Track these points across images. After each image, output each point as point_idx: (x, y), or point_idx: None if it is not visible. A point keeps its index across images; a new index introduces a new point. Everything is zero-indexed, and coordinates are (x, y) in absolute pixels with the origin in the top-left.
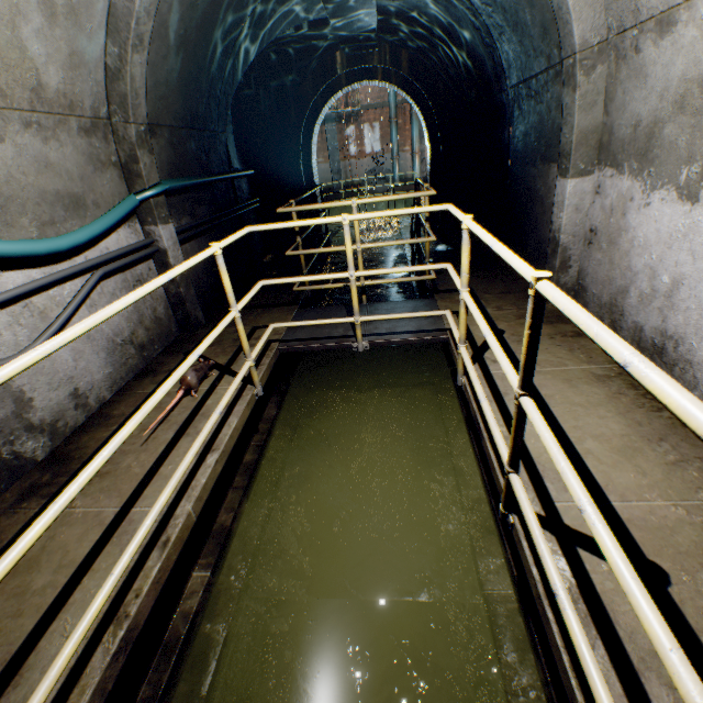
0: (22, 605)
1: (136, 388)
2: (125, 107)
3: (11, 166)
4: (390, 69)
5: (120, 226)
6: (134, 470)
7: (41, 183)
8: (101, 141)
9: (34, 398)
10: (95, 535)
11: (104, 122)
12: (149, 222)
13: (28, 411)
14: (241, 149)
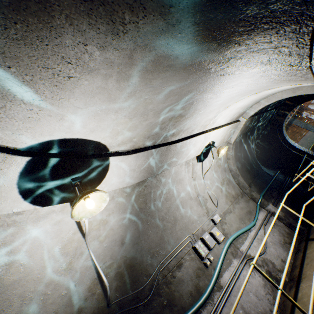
0: (304, 304)
1: (297, 256)
2: (243, 187)
3: (238, 212)
4: (291, 104)
5: (259, 212)
6: (310, 273)
7: (243, 212)
8: (244, 196)
9: (273, 262)
10: (310, 288)
11: (242, 193)
12: (264, 207)
13: (274, 265)
14: (270, 167)
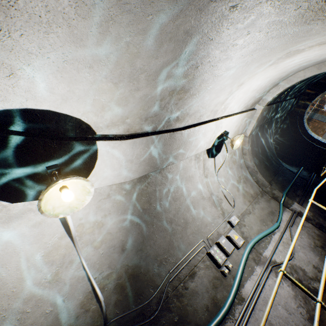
0: None
1: None
2: (263, 185)
3: (258, 213)
4: (312, 93)
5: (283, 212)
6: None
7: (264, 213)
8: (264, 196)
9: (304, 268)
10: None
11: (262, 191)
12: (288, 206)
13: (305, 273)
14: (291, 164)
